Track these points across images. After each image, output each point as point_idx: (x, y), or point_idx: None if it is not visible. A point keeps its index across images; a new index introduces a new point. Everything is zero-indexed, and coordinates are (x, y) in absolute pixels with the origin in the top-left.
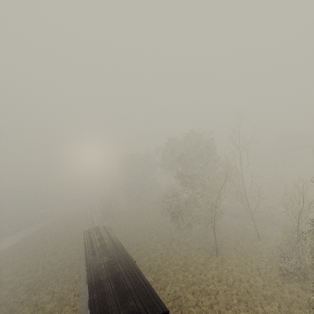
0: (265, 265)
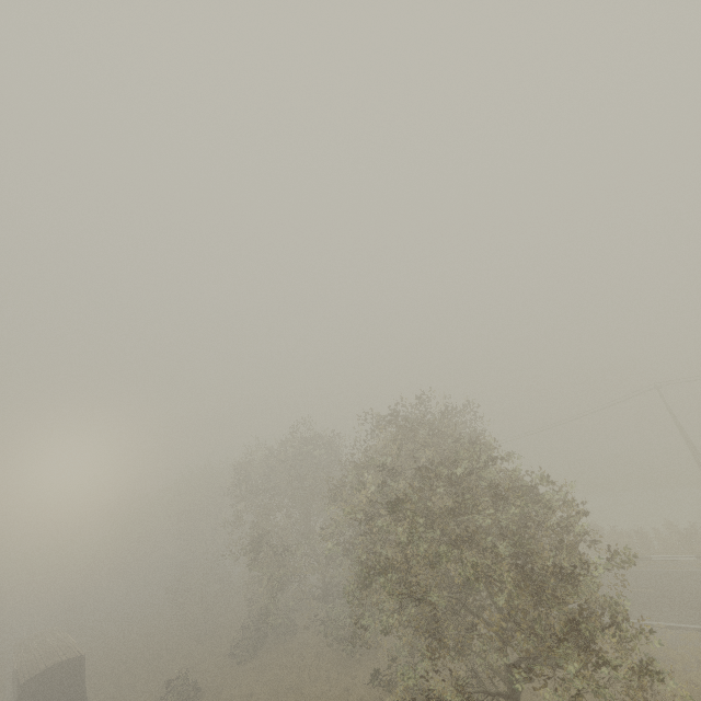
0: None
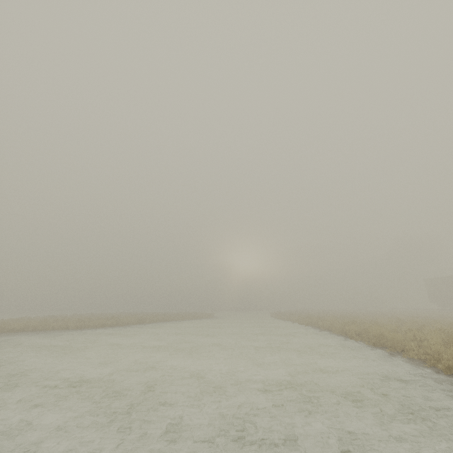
0: None
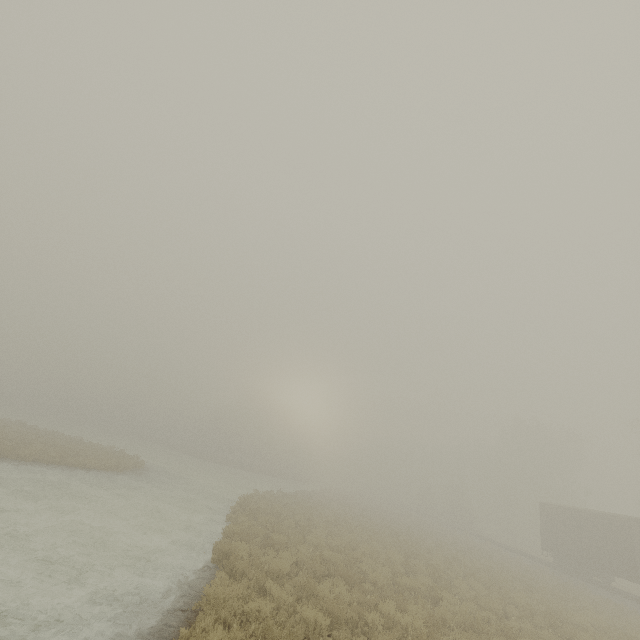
0: None
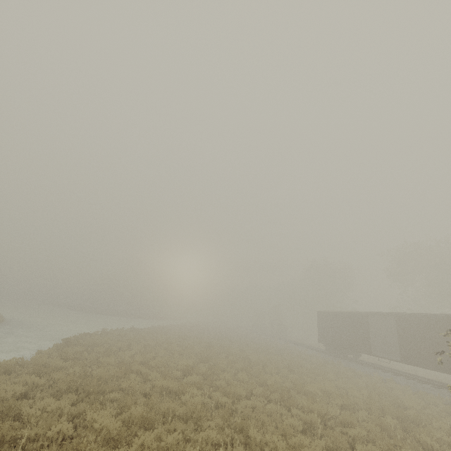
0: None
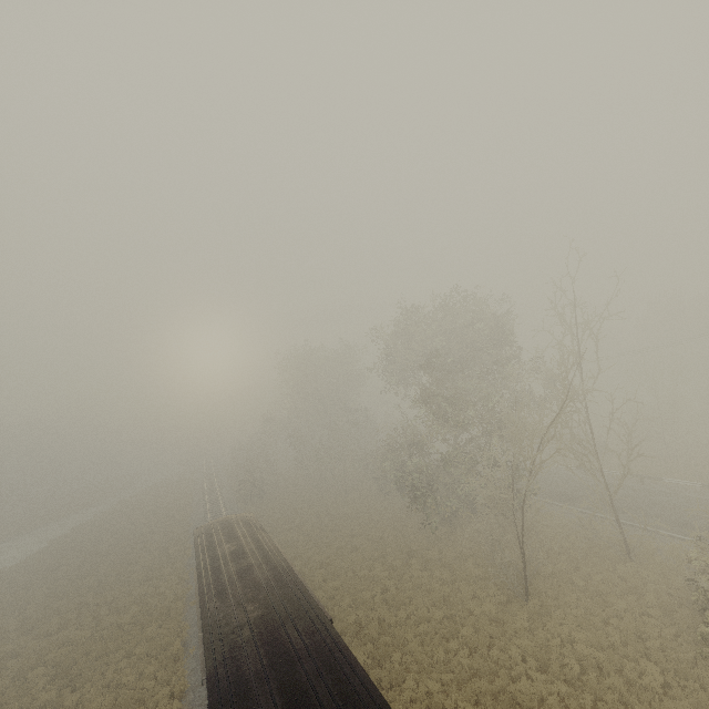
0: (658, 627)
